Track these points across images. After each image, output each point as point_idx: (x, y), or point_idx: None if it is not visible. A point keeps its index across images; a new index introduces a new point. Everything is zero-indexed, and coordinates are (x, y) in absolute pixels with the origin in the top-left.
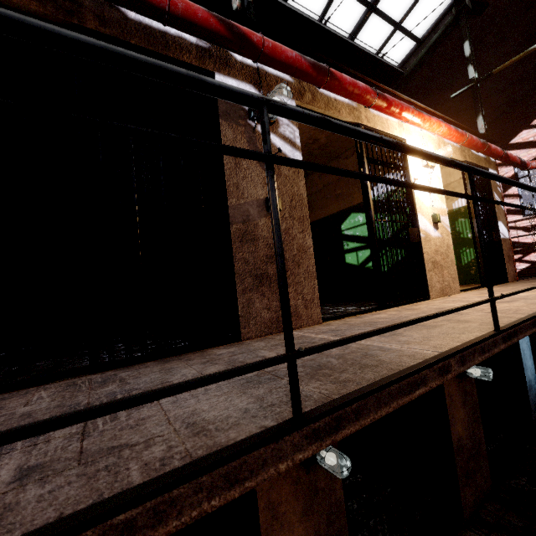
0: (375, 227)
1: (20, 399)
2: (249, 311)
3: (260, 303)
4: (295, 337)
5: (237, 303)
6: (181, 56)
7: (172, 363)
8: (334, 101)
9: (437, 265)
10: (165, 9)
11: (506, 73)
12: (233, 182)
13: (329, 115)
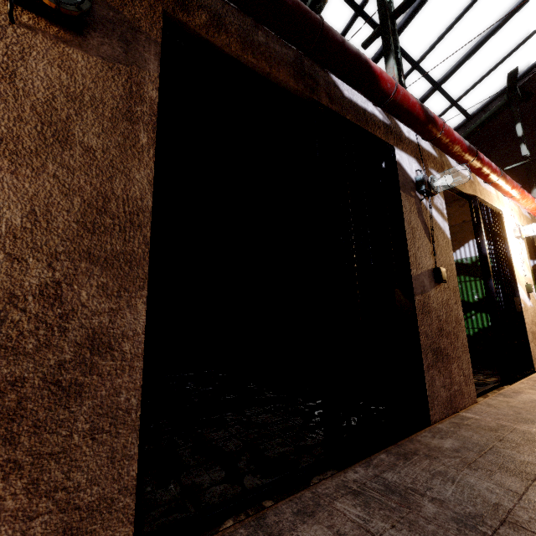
0: (496, 297)
1: (333, 516)
2: (433, 389)
3: (438, 381)
4: (494, 425)
5: (425, 381)
6: (375, 131)
7: (421, 462)
8: (460, 175)
9: (534, 336)
10: (390, 94)
11: (535, 150)
12: (412, 253)
13: (457, 187)
